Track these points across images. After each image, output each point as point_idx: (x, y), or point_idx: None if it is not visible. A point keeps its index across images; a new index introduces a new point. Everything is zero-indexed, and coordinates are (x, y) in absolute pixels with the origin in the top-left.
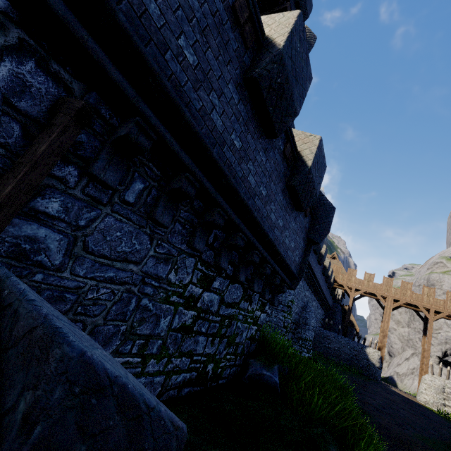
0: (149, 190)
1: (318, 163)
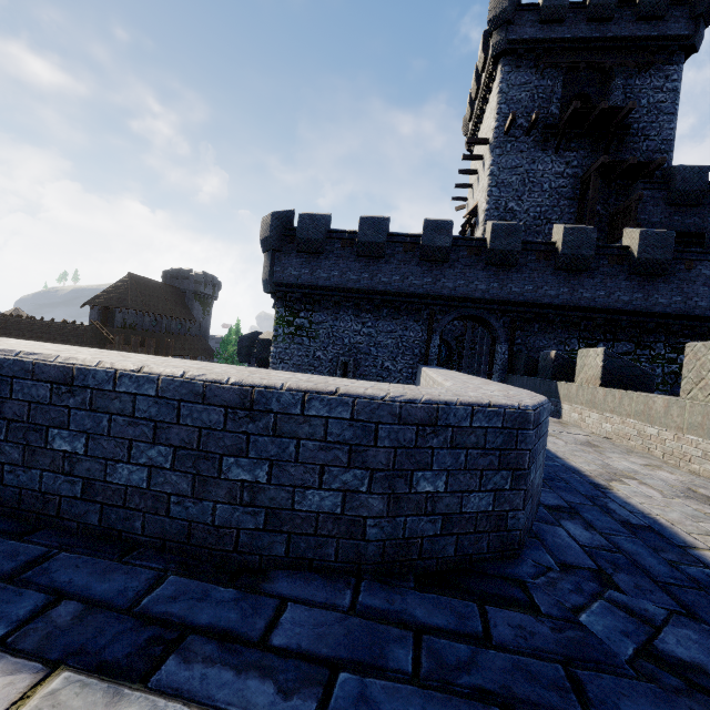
0: (540, 325)
1: (648, 246)
